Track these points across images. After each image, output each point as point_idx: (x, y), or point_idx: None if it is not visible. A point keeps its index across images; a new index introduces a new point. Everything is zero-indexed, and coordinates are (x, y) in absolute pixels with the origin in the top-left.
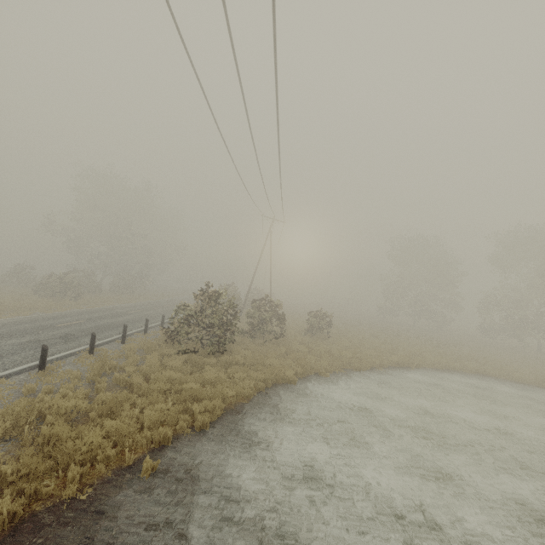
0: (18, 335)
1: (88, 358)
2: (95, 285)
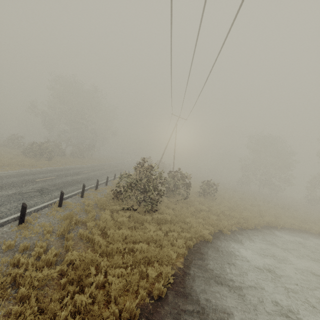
0: (7, 187)
1: (57, 210)
2: (61, 151)
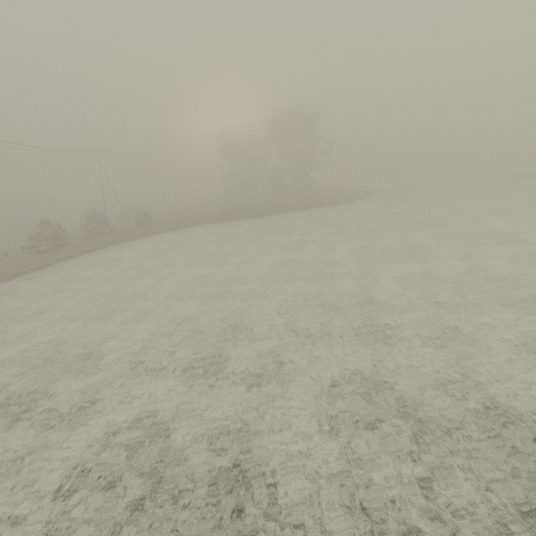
0: None
1: None
2: None
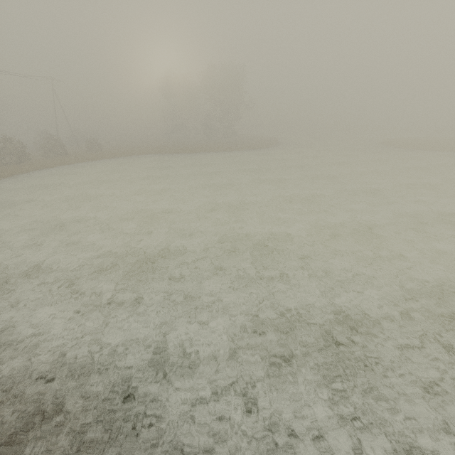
0: None
1: None
2: None
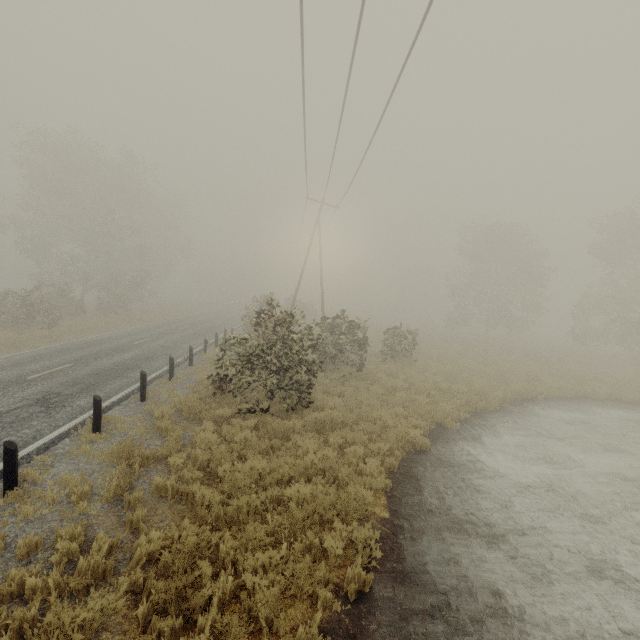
0: None
1: (93, 440)
2: (76, 304)
